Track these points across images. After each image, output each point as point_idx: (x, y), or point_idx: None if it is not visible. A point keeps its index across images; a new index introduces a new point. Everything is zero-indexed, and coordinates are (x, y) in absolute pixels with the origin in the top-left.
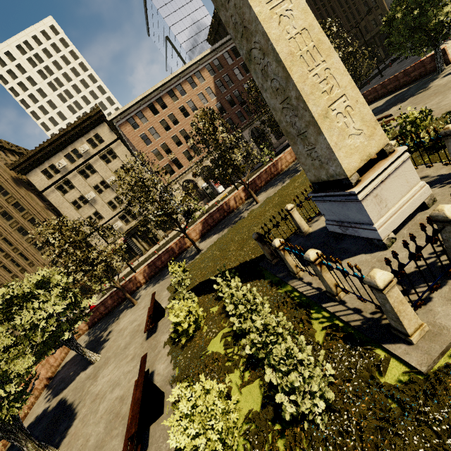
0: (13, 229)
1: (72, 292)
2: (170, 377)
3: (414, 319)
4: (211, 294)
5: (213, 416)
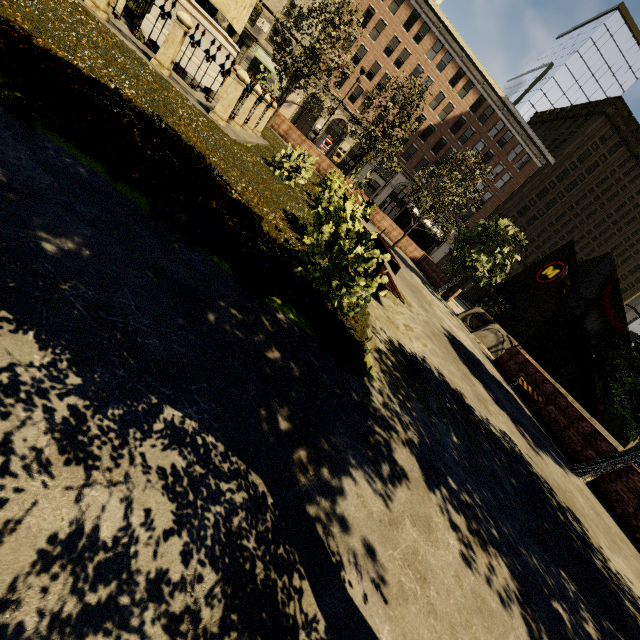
0: None
1: None
2: None
3: None
4: None
5: None
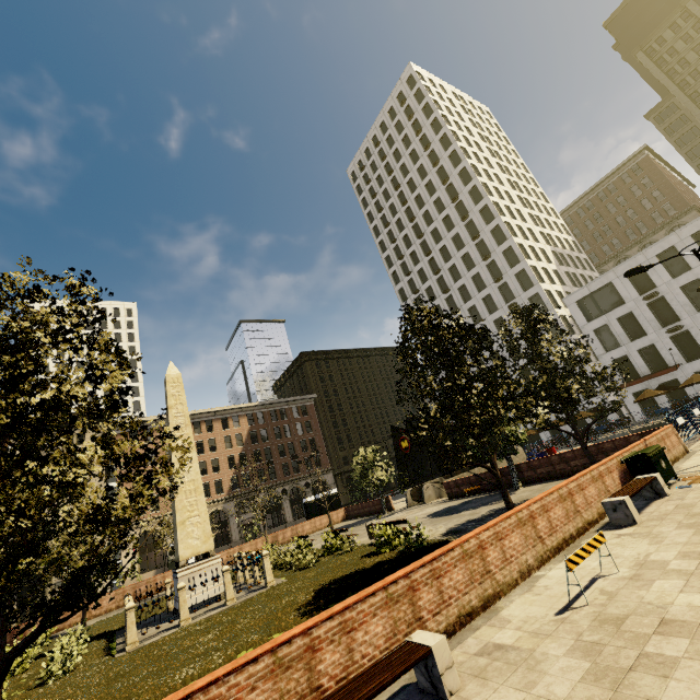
0: None
1: None
2: None
3: (134, 636)
4: None
5: None
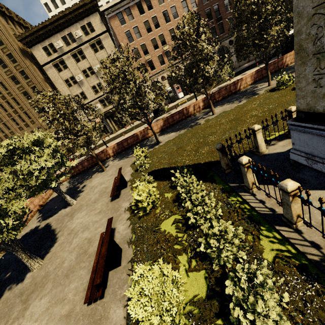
0: (19, 92)
1: (59, 153)
2: (127, 238)
3: None
4: (167, 182)
5: (167, 299)
